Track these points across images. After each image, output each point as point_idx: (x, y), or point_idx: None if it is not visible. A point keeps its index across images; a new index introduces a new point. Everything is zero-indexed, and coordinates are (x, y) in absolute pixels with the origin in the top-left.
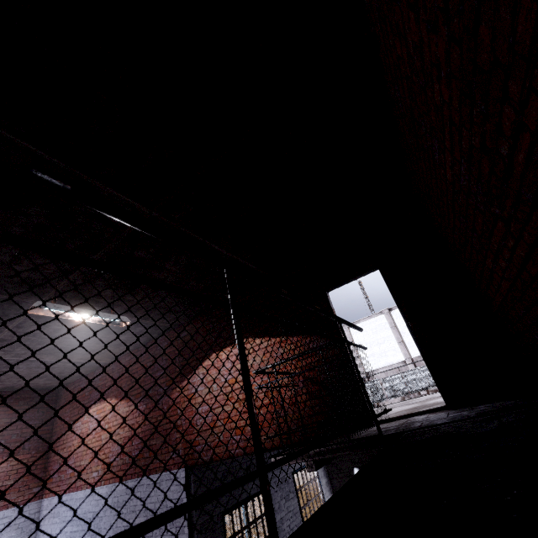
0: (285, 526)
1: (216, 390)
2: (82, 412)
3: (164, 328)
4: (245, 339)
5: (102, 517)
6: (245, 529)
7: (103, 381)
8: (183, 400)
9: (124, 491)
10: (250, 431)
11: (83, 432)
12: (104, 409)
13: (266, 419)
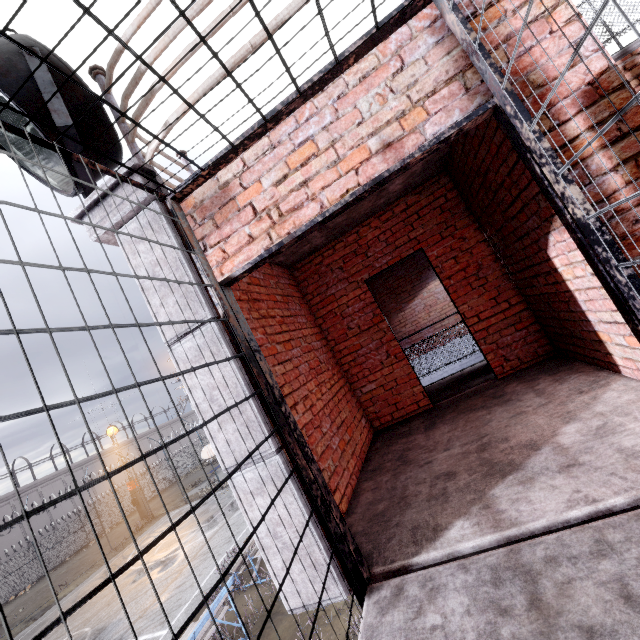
0: None
1: None
2: (416, 292)
3: None
4: None
5: None
6: None
7: None
8: None
9: None
10: None
11: (430, 304)
12: None
13: None
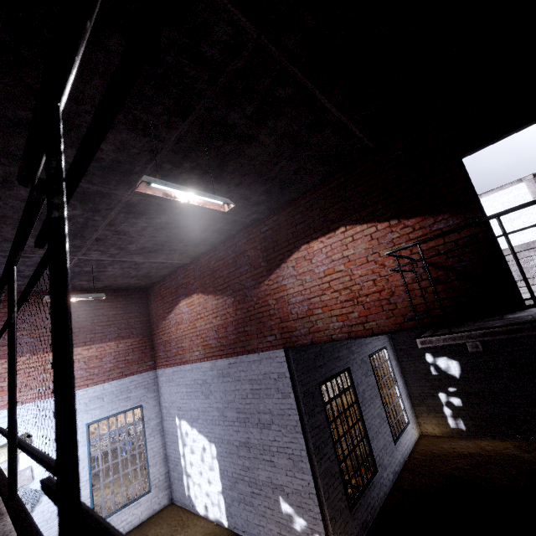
0: (366, 396)
1: (310, 281)
2: (173, 306)
3: (242, 224)
4: (342, 227)
5: (210, 383)
6: (337, 396)
7: (187, 279)
8: (273, 292)
9: (227, 366)
10: (354, 318)
11: (178, 322)
12: (193, 303)
13: (373, 306)
